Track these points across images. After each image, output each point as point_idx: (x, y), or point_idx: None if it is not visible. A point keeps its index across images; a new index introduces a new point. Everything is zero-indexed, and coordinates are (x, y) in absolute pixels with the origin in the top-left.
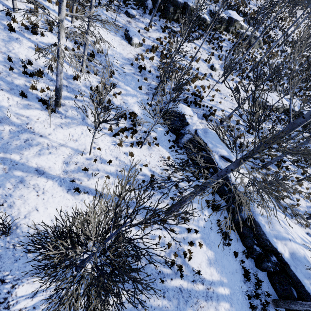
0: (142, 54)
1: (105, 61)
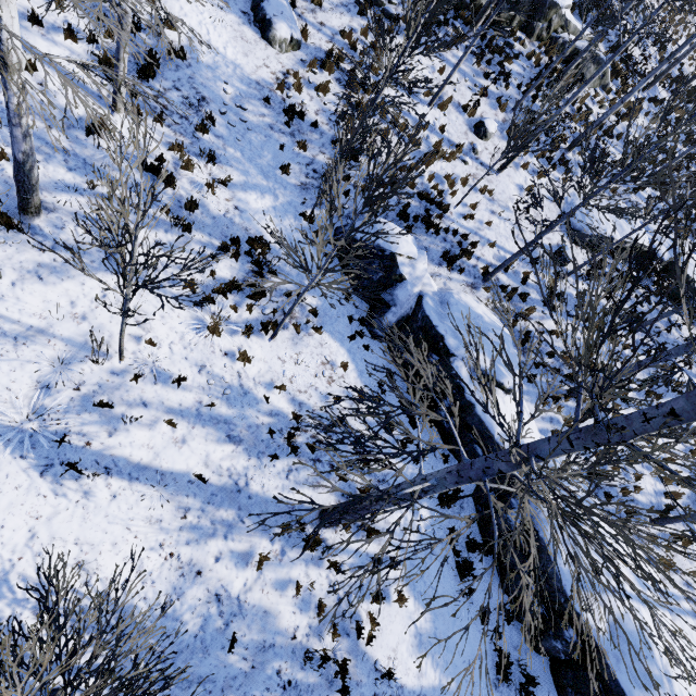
0: (298, 73)
1: (191, 83)
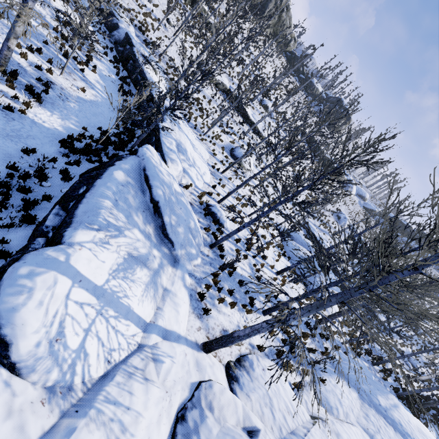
0: None
1: None
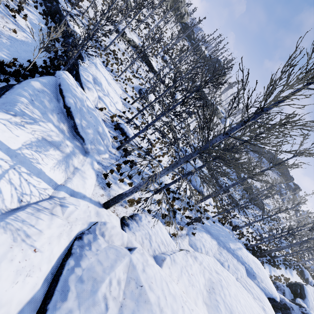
0: None
1: None
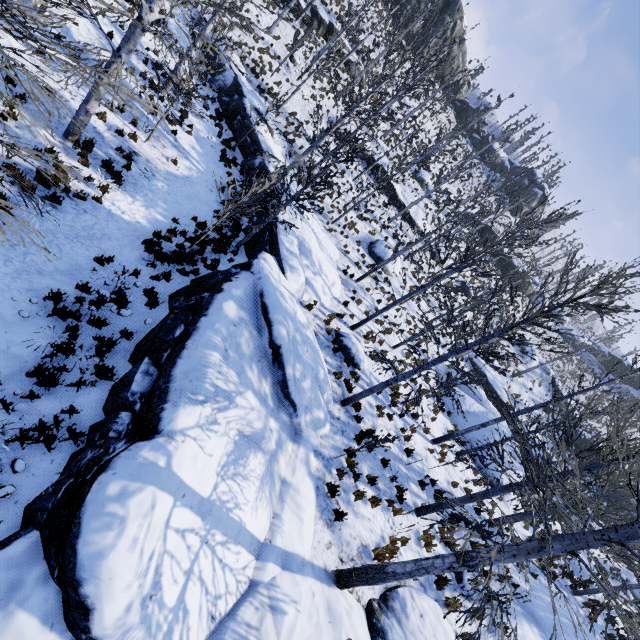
0: None
1: None
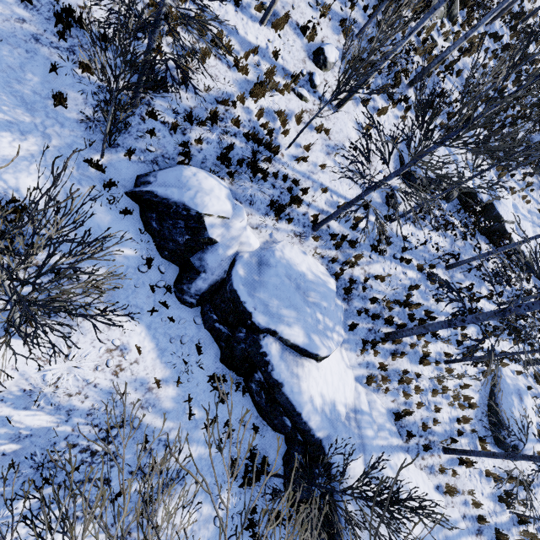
0: None
1: None
